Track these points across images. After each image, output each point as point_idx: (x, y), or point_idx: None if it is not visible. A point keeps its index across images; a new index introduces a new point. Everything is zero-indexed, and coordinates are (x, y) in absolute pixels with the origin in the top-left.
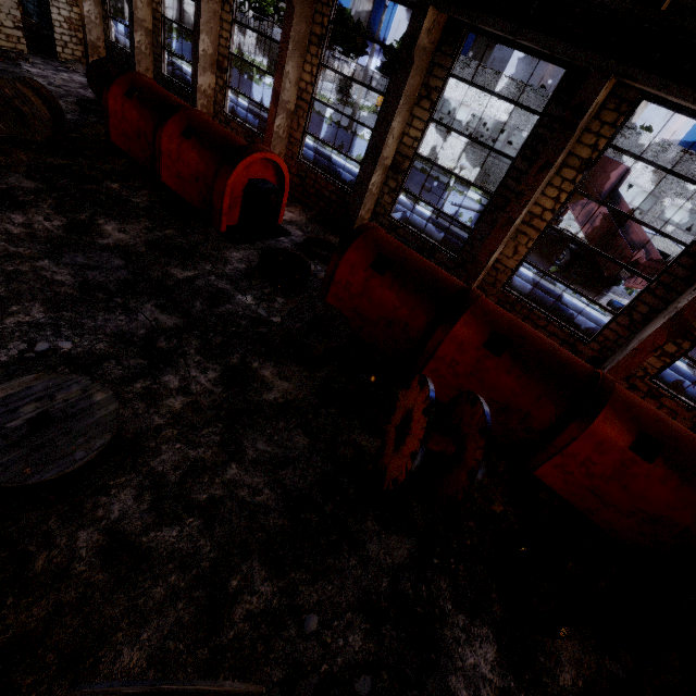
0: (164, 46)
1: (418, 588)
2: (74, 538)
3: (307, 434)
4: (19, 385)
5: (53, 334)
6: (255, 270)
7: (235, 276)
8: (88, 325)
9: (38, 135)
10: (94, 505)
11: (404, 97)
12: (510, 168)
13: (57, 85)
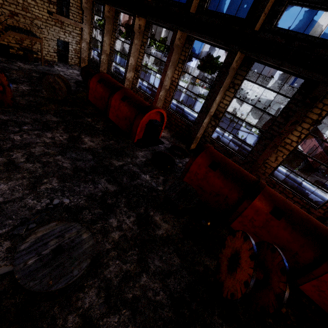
0: (113, 60)
1: None
2: (66, 320)
3: (179, 256)
4: (48, 228)
5: (61, 194)
6: (149, 161)
7: (141, 165)
8: (76, 190)
9: (60, 97)
10: (76, 298)
11: (222, 87)
12: (274, 120)
13: (67, 75)
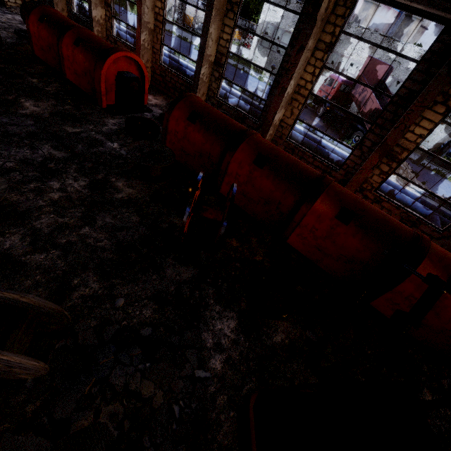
0: None
1: (193, 292)
2: None
3: (139, 216)
4: None
5: None
6: (123, 130)
7: (108, 133)
8: (4, 154)
9: None
10: None
11: (214, 10)
12: (284, 54)
13: (3, 22)
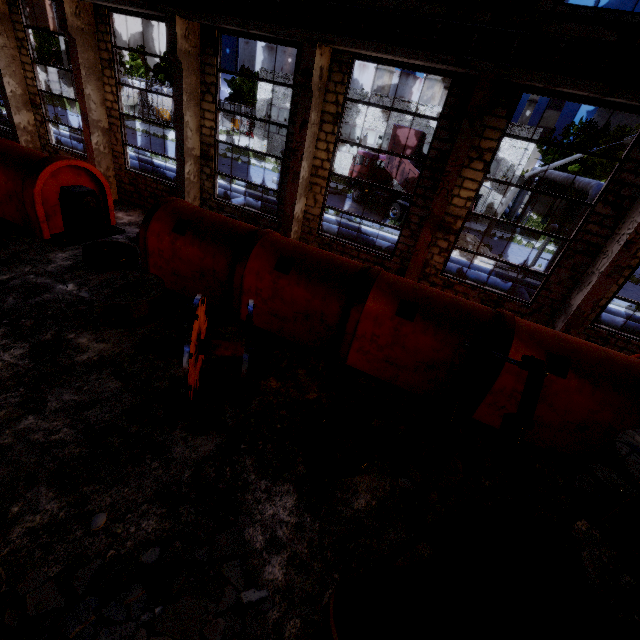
0: None
1: (222, 471)
2: None
3: (120, 379)
4: None
5: None
6: (81, 264)
7: (58, 272)
8: None
9: None
10: None
11: (186, 94)
12: (287, 134)
13: None
